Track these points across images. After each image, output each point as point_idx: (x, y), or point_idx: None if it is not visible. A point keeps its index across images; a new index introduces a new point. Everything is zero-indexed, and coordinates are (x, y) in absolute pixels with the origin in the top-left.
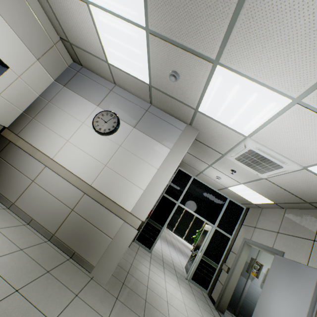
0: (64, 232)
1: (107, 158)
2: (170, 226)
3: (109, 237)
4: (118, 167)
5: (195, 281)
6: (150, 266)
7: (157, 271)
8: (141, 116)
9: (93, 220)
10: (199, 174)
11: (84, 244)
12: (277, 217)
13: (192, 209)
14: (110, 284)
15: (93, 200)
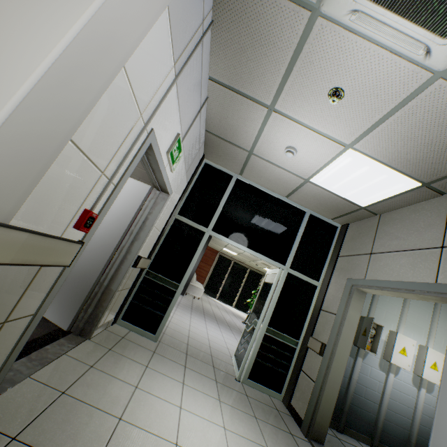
0: None
1: None
2: (211, 291)
3: None
4: None
5: (257, 380)
6: (142, 377)
7: (161, 385)
8: None
9: None
10: (247, 163)
11: None
12: (428, 218)
13: (240, 241)
14: None
15: None
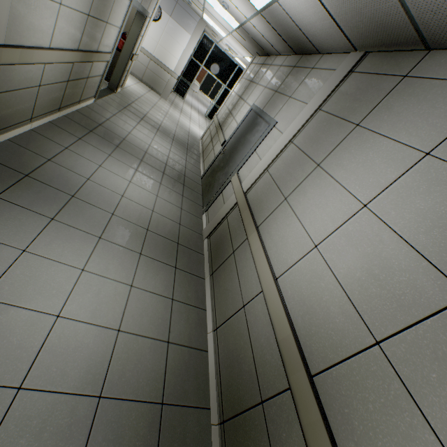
0: (146, 79)
1: (158, 39)
2: (205, 90)
3: (165, 82)
4: (164, 45)
5: (210, 118)
6: (183, 104)
7: (187, 107)
8: (174, 8)
9: (157, 74)
10: (218, 43)
11: (156, 85)
12: None
13: (212, 72)
14: (168, 101)
15: (156, 64)
